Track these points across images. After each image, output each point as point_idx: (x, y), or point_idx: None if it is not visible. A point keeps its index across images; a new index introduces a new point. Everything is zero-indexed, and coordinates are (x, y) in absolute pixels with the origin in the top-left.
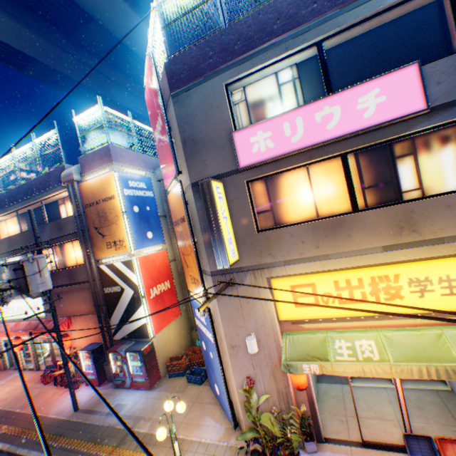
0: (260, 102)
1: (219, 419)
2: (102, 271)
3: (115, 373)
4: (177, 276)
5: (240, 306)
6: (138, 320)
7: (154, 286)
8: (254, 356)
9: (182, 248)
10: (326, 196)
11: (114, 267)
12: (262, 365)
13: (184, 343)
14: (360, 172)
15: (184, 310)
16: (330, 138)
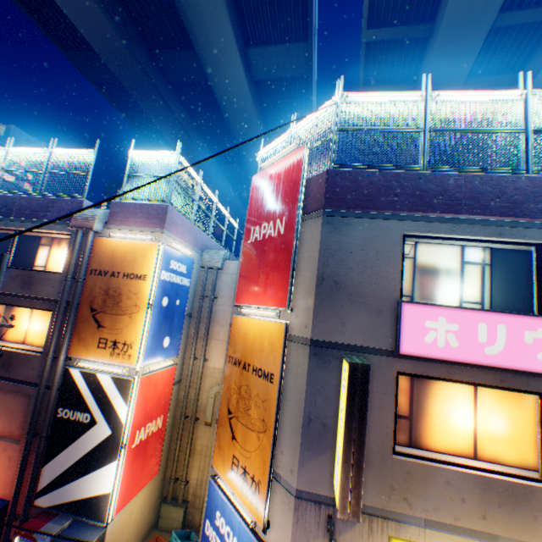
0: (432, 270)
1: None
2: (71, 378)
3: None
4: (174, 406)
5: None
6: (97, 484)
7: (143, 425)
8: None
9: (231, 401)
10: (493, 430)
11: (94, 380)
12: None
13: (144, 525)
14: None
15: (164, 464)
16: (539, 370)
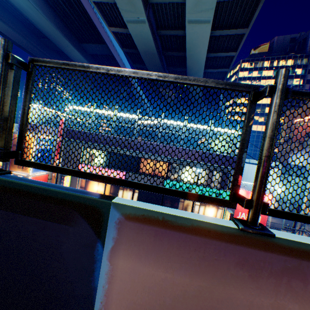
0: (94, 155)
1: None
2: None
3: None
4: None
5: None
6: None
7: None
8: None
9: None
10: (101, 190)
11: None
12: None
13: None
14: (111, 188)
15: None
16: None
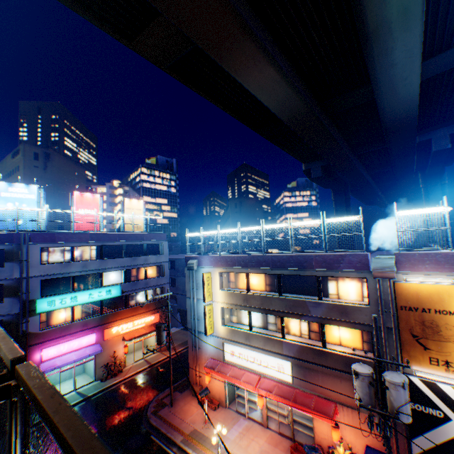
0: None
1: None
2: (411, 382)
3: None
4: None
5: None
6: None
7: None
8: None
9: None
10: None
11: (434, 387)
12: None
13: None
14: None
15: None
16: None
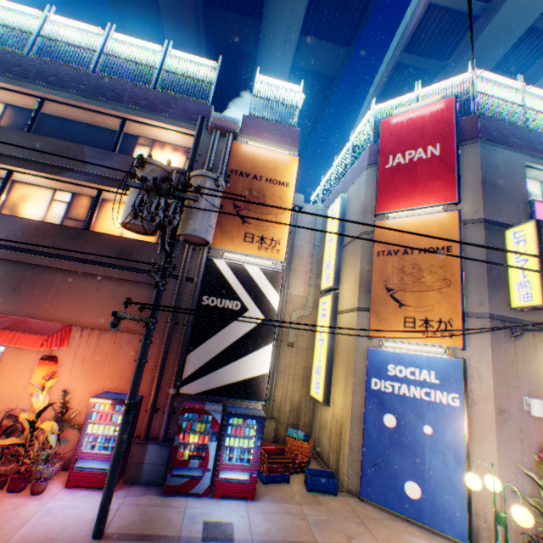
0: (527, 193)
1: (428, 538)
2: (215, 268)
3: (177, 460)
4: None
5: (514, 361)
6: (252, 367)
7: None
8: (523, 427)
9: (389, 283)
10: None
11: (242, 271)
12: (530, 440)
13: None
14: None
15: None
16: None
